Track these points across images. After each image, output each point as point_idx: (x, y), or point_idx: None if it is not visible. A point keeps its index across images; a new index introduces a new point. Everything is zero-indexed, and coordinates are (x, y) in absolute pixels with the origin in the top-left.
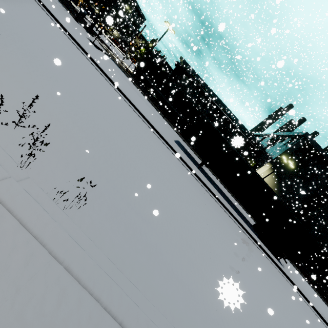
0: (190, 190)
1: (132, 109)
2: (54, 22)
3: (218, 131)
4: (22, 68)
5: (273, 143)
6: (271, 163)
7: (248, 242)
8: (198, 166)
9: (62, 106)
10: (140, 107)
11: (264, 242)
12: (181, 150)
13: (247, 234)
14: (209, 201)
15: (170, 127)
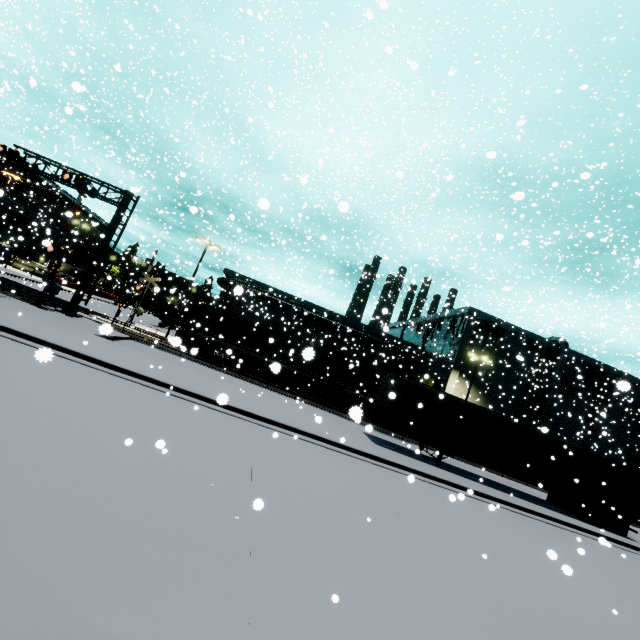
0: (526, 541)
1: (313, 444)
2: (76, 362)
3: (434, 392)
4: (362, 600)
5: (428, 335)
6: (456, 368)
7: (608, 551)
8: (427, 459)
9: (449, 613)
10: (304, 425)
11: (593, 523)
12: (401, 456)
13: (585, 534)
14: (528, 526)
15: (318, 409)
